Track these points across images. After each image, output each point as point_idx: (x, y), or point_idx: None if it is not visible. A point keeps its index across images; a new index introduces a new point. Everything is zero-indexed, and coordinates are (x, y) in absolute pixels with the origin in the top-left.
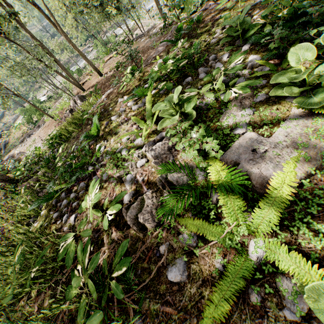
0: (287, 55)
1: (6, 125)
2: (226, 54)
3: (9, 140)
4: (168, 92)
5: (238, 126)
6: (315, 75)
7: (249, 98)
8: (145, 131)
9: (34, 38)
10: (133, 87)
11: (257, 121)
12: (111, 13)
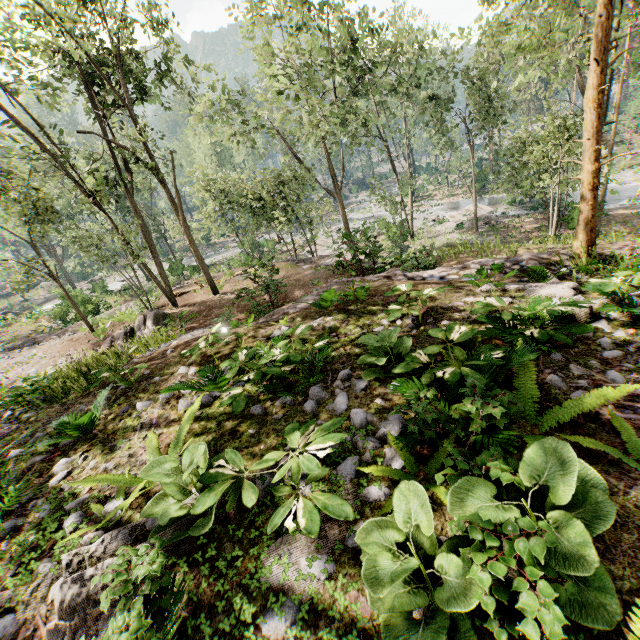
0: (437, 454)
1: (26, 302)
2: (362, 383)
3: (2, 333)
4: (246, 406)
5: (275, 610)
6: (435, 571)
7: (340, 525)
8: (137, 489)
9: (137, 215)
10: (217, 355)
11: (323, 611)
12: (275, 219)
